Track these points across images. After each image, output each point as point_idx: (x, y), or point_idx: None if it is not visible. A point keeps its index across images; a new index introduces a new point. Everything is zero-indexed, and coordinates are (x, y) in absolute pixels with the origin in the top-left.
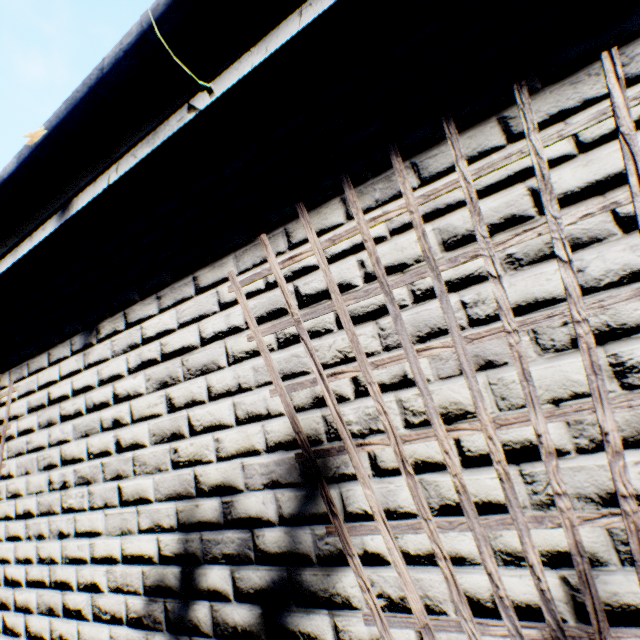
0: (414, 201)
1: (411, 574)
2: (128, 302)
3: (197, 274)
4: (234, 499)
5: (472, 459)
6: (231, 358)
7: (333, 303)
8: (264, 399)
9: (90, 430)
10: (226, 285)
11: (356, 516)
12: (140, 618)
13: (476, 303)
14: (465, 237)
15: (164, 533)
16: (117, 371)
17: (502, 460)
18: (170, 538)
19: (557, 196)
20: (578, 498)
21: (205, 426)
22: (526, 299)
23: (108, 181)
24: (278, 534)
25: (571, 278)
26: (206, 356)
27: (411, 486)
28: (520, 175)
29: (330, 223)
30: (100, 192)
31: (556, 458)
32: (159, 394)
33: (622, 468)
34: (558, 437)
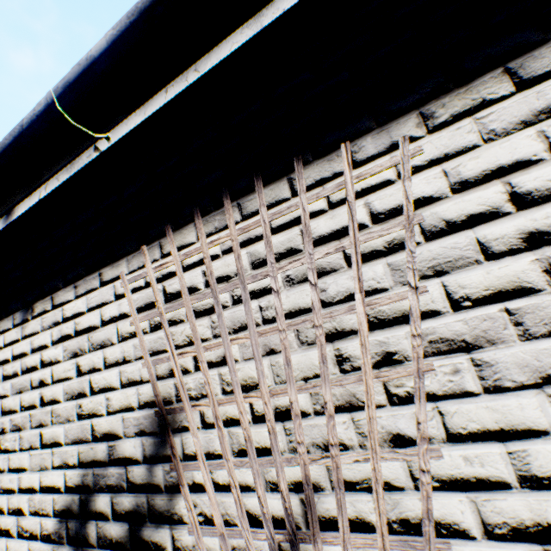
0: (235, 232)
1: (219, 498)
2: (55, 288)
3: (102, 271)
4: (116, 443)
5: (258, 417)
6: (120, 337)
7: (184, 301)
8: (139, 369)
9: (23, 388)
10: (120, 281)
11: (190, 457)
12: (50, 535)
13: (268, 308)
14: (265, 260)
15: (69, 469)
16: (44, 342)
17: (271, 419)
18: (73, 473)
19: (316, 237)
20: (313, 445)
21: (101, 388)
22: (295, 307)
23: (39, 196)
24: (142, 470)
25: (316, 296)
26: (104, 334)
27: (220, 436)
28: (297, 220)
29: (187, 241)
30: (34, 204)
31: (300, 418)
32: (72, 362)
33: (333, 426)
34: (305, 403)
